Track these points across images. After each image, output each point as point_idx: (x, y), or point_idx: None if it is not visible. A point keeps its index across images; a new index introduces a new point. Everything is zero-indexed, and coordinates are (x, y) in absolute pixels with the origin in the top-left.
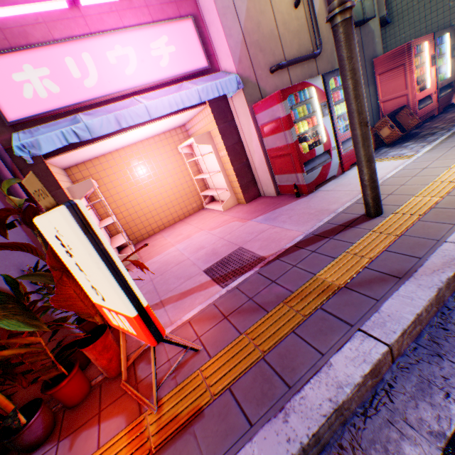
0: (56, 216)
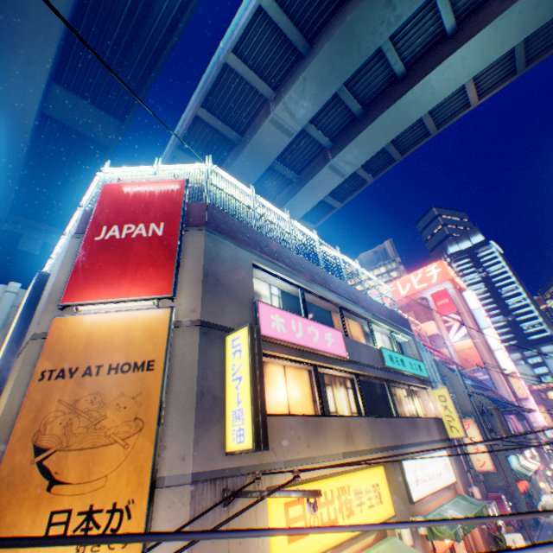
0: (517, 533)
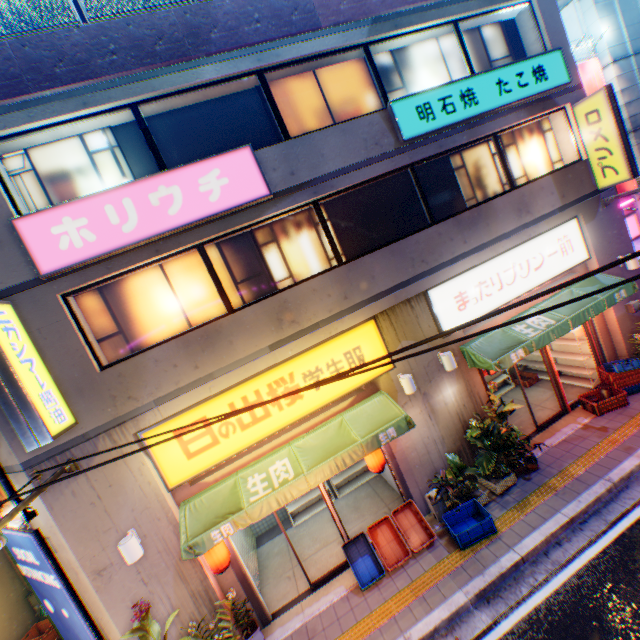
0: None
